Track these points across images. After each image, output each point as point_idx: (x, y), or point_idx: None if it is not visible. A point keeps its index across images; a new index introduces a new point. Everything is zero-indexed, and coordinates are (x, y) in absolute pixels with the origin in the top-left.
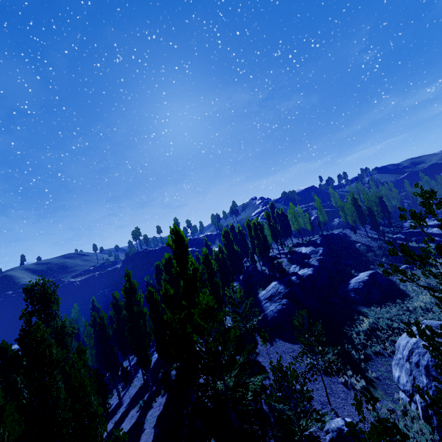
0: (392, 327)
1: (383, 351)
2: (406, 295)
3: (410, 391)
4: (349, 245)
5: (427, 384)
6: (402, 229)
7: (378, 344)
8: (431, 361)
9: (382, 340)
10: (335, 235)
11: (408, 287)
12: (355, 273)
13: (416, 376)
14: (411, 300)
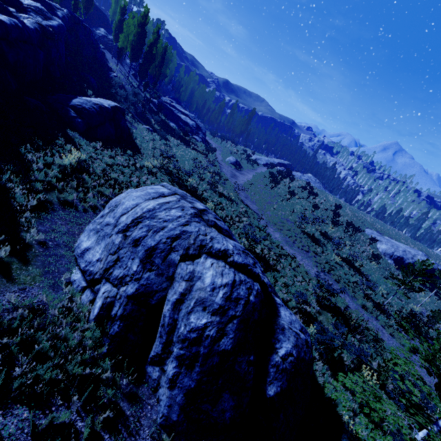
0: (109, 176)
1: (79, 202)
2: (139, 151)
3: (97, 275)
4: (102, 66)
5: (136, 273)
6: (159, 99)
7: (76, 192)
8: (164, 243)
9: (86, 187)
10: (93, 37)
11: (144, 145)
12: (92, 96)
13: (123, 258)
14: (142, 158)
